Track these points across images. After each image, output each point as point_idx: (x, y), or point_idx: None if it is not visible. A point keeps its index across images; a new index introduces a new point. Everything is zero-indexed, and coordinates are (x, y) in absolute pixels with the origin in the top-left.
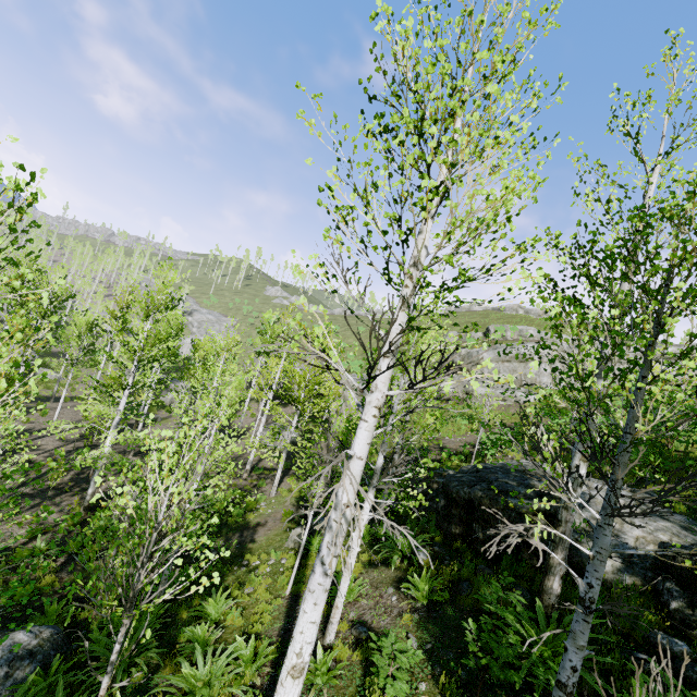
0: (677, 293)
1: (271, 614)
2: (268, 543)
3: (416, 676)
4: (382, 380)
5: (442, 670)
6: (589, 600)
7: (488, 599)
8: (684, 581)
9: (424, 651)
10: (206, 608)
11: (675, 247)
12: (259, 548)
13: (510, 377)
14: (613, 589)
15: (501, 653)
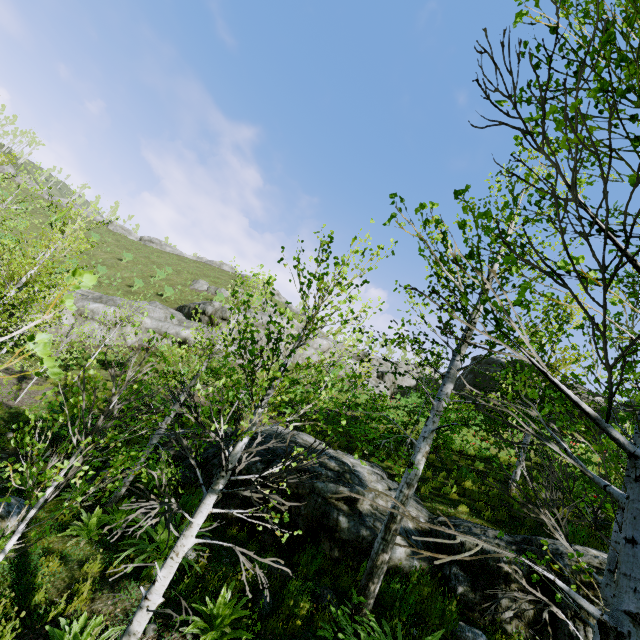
0: None
1: None
2: None
3: None
4: None
5: None
6: None
7: (346, 638)
8: (468, 565)
9: None
10: None
11: None
12: None
13: None
14: (413, 579)
15: None
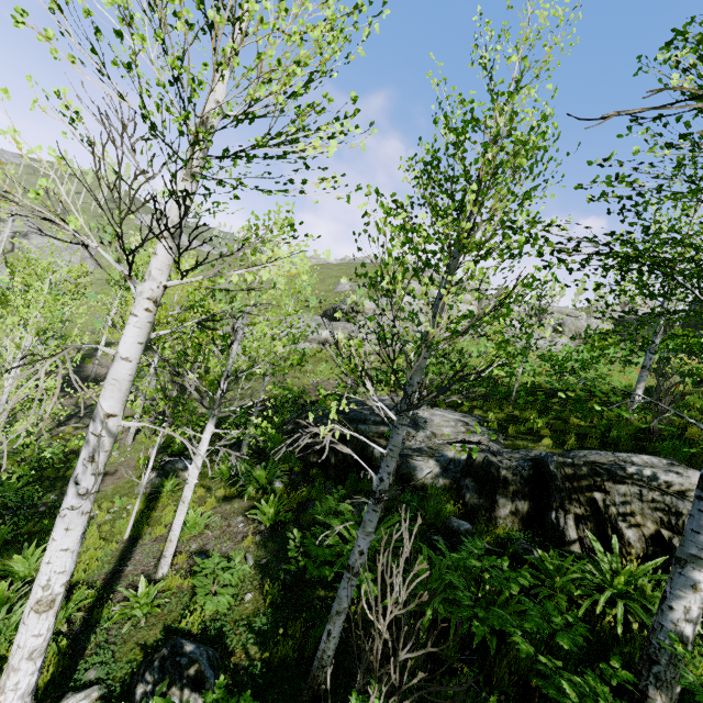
0: (471, 196)
1: (100, 560)
2: (115, 492)
3: (244, 589)
4: (158, 266)
5: (271, 579)
6: (379, 492)
7: (320, 511)
8: (478, 476)
9: (258, 567)
10: (12, 566)
11: (485, 161)
12: (103, 497)
13: (302, 267)
14: (429, 491)
15: (318, 554)
